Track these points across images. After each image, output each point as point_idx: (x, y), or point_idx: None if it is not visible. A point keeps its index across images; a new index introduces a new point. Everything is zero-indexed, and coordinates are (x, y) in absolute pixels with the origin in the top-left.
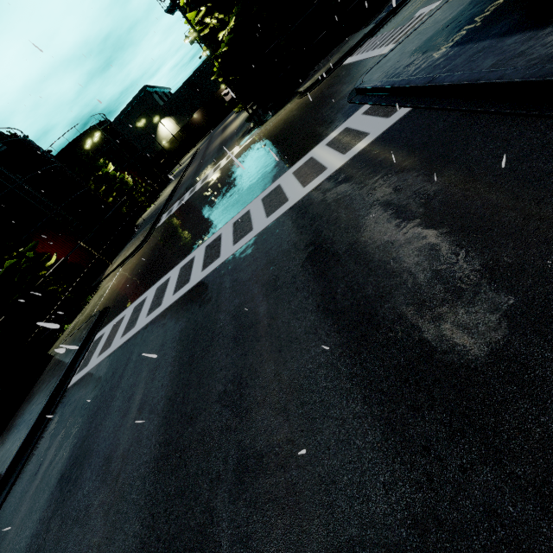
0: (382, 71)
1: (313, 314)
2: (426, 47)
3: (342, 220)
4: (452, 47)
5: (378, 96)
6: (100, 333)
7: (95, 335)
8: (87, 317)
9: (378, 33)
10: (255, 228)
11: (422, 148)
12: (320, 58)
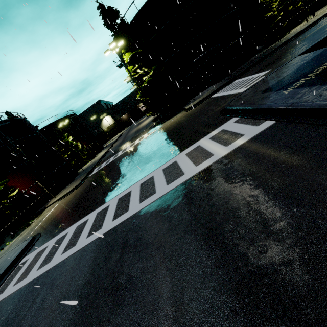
0: (243, 100)
1: (232, 325)
2: (274, 89)
3: (240, 202)
4: (297, 88)
5: (243, 113)
6: (26, 257)
7: (21, 259)
8: (24, 238)
9: (232, 83)
10: (157, 192)
11: (302, 149)
12: (197, 93)
